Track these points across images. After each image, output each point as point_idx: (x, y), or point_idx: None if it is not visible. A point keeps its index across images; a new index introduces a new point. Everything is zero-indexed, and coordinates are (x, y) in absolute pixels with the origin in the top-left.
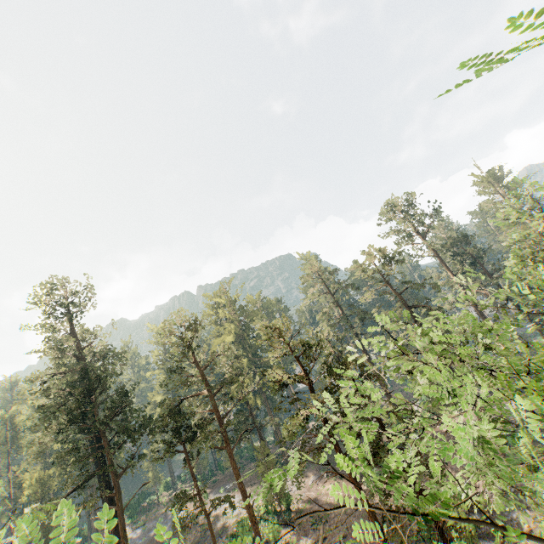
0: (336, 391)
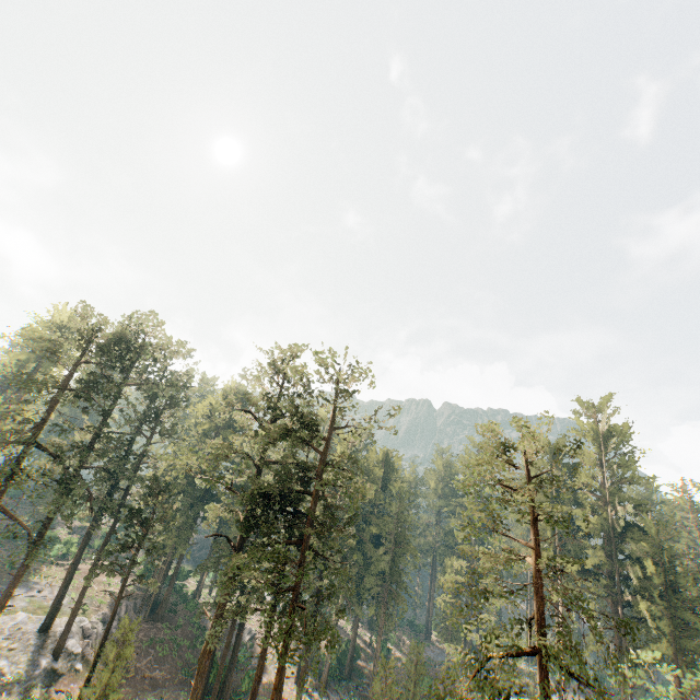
0: None
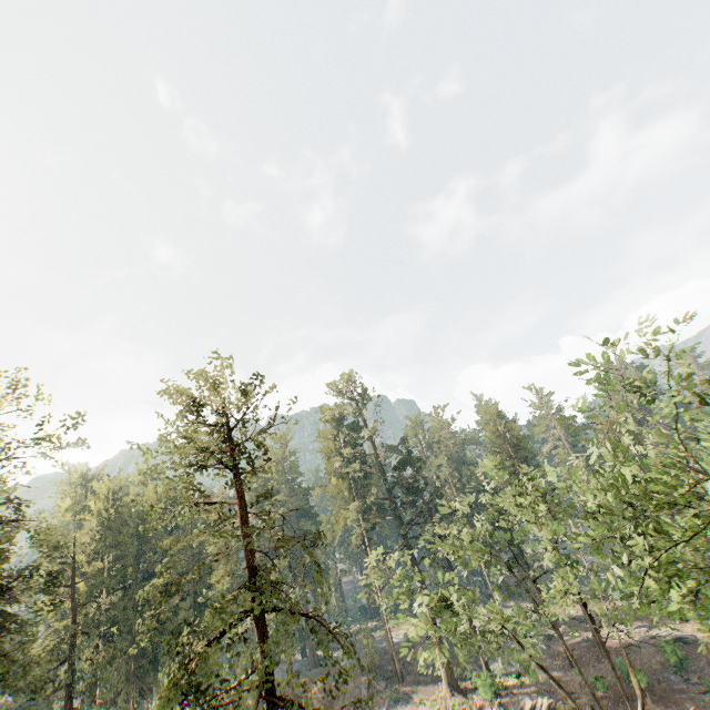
0: None
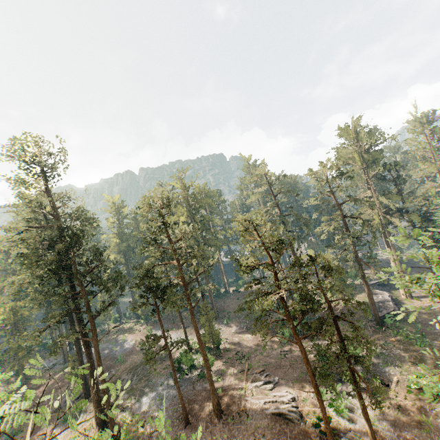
0: (306, 281)
